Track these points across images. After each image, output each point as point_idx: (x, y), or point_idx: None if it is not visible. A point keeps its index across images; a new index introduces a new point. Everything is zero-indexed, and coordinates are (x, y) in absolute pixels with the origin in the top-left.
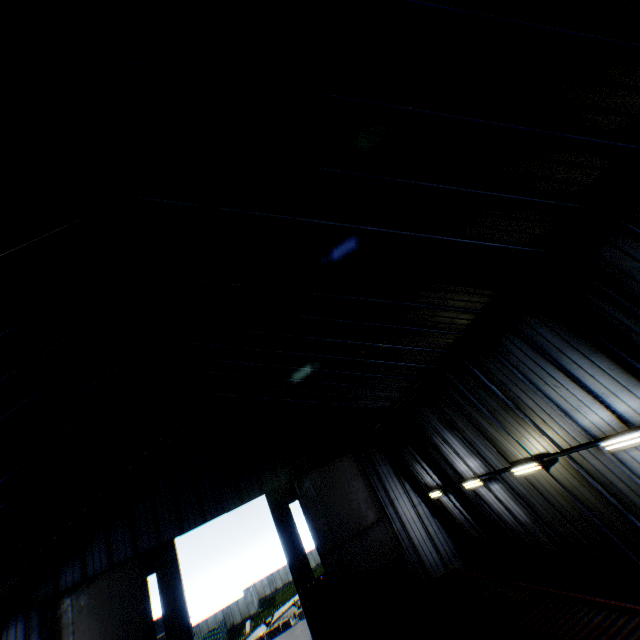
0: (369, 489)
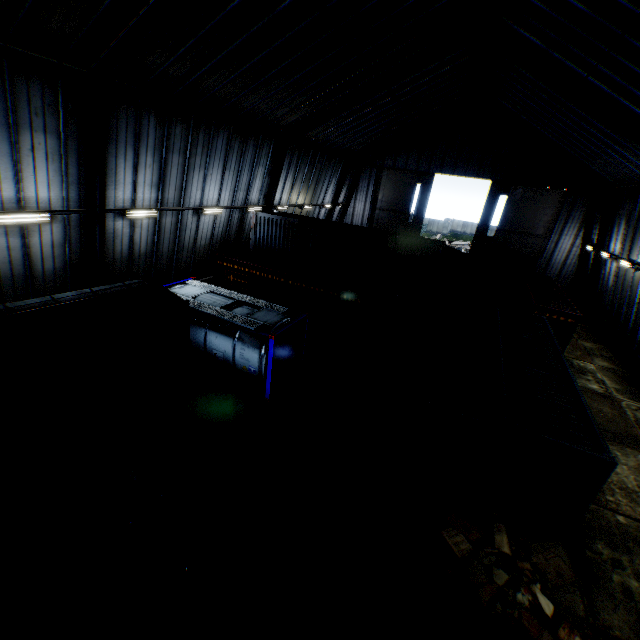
0: (553, 218)
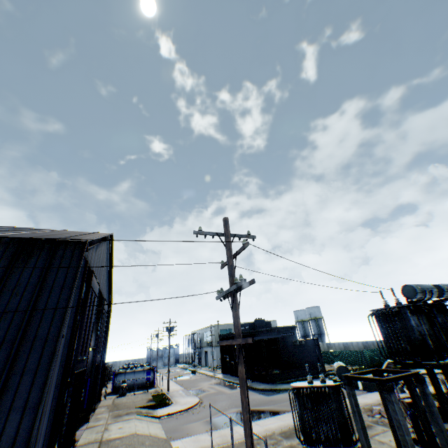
0: None
